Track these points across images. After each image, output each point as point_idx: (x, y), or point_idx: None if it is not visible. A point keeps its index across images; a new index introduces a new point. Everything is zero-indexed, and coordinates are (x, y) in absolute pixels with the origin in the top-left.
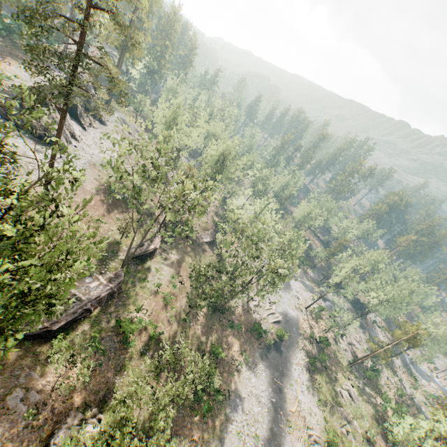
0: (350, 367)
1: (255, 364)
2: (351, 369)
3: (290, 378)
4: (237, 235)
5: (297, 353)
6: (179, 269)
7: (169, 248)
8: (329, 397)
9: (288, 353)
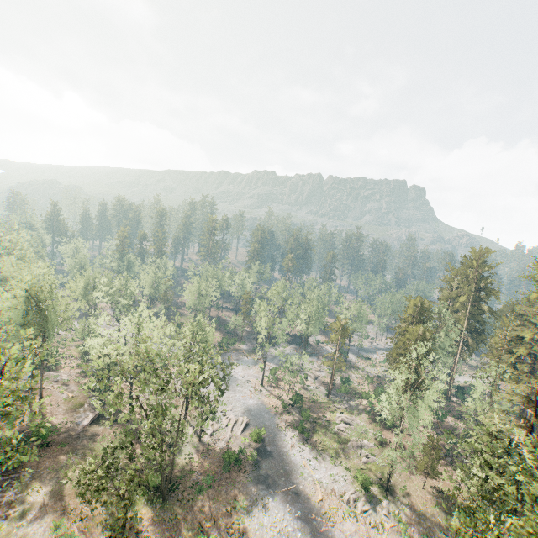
0: (330, 398)
1: (255, 499)
2: (332, 399)
3: (296, 469)
4: (118, 381)
5: (285, 435)
6: (62, 504)
7: (21, 492)
8: (336, 445)
9: (278, 446)
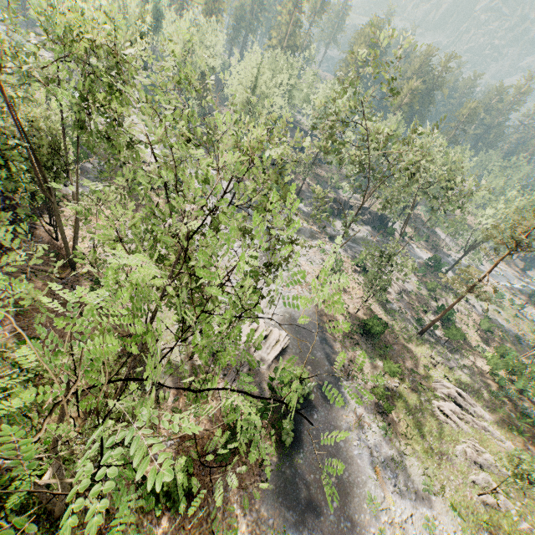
0: (421, 335)
1: None
2: (423, 338)
3: (360, 482)
4: None
5: (345, 391)
6: None
7: None
8: (433, 441)
9: (331, 413)
